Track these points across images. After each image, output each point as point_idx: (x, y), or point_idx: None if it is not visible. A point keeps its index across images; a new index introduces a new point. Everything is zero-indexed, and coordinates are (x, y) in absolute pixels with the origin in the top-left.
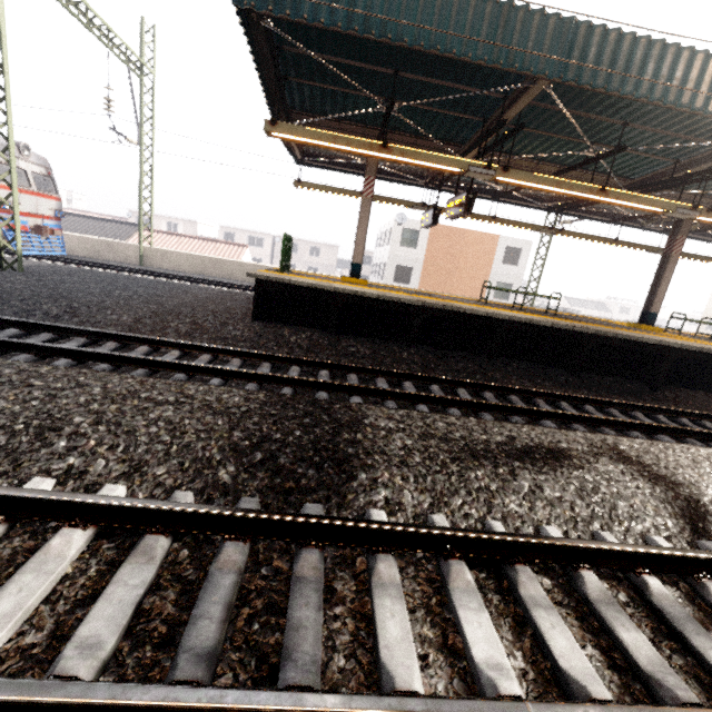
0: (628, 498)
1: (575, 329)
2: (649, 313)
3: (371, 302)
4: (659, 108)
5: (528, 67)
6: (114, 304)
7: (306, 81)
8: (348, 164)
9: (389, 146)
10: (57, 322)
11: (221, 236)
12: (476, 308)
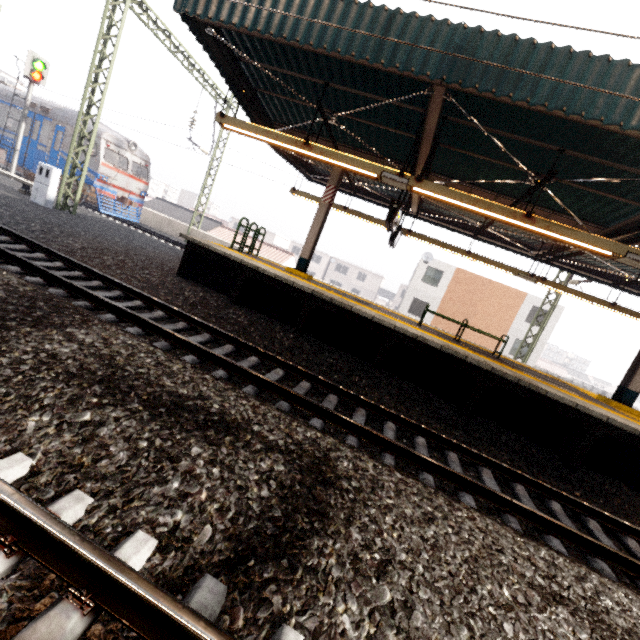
0: (195, 486)
1: (468, 360)
2: (625, 389)
3: (270, 280)
4: (594, 132)
5: (409, 67)
6: (89, 238)
7: (270, 93)
8: (349, 186)
9: (312, 144)
10: (26, 233)
11: (290, 248)
12: (374, 314)
